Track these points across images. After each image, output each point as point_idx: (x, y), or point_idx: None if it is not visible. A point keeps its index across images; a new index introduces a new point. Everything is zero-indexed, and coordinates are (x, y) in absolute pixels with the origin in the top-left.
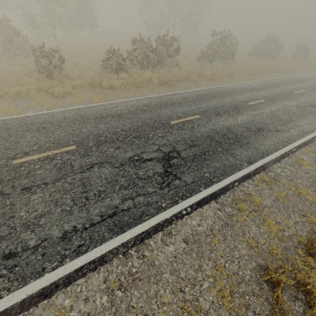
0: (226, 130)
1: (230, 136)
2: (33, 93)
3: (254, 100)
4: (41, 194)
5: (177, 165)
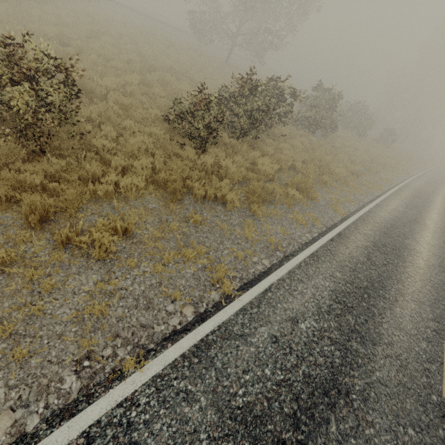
0: None
1: None
2: None
3: (443, 261)
4: None
5: None
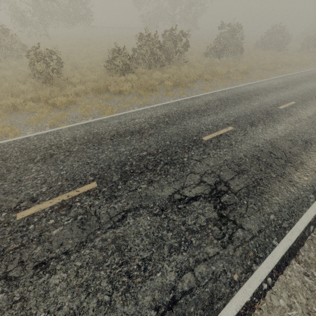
0: (270, 146)
1: (278, 153)
2: (31, 105)
3: (283, 103)
4: (63, 273)
5: (231, 204)
